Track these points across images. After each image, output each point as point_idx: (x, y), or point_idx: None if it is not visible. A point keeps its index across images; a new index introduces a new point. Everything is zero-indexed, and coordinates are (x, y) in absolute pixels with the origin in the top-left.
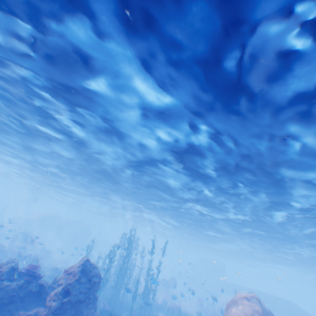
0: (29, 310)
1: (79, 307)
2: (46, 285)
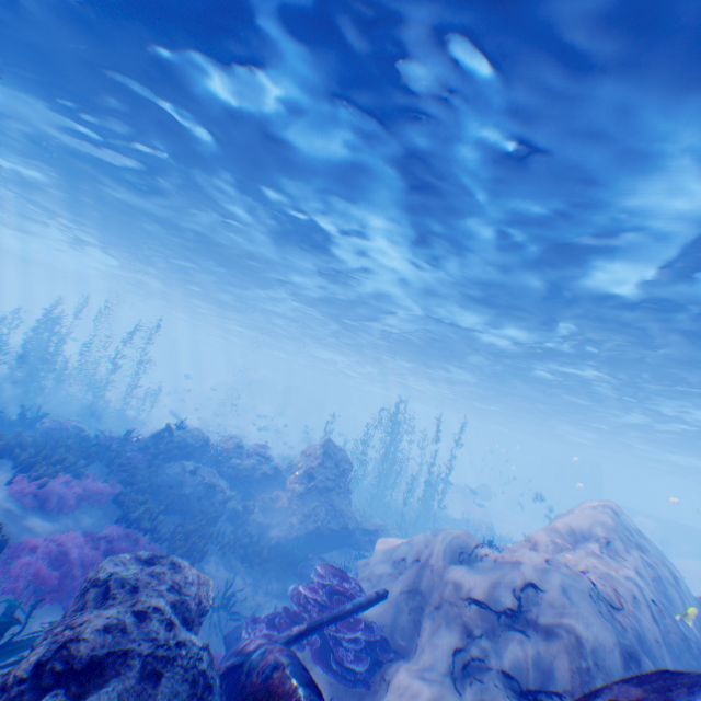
0: (269, 494)
1: (328, 495)
2: (282, 469)
